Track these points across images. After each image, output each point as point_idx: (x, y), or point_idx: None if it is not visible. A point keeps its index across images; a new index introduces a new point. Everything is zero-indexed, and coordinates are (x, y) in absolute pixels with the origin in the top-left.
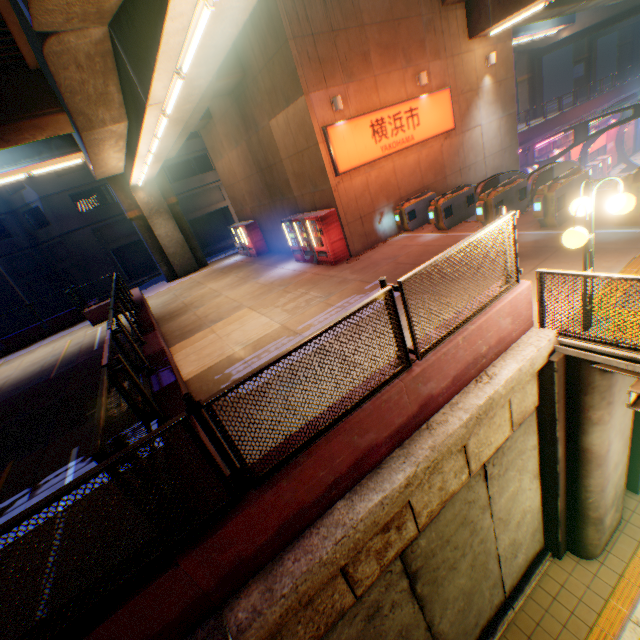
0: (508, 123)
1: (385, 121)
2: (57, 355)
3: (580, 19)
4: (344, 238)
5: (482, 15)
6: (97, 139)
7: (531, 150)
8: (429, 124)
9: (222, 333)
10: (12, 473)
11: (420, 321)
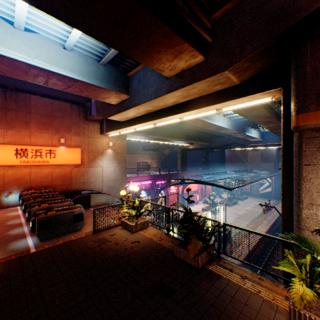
0: (122, 169)
1: (30, 150)
2: None
3: (195, 144)
4: None
5: (103, 128)
6: None
7: (155, 183)
8: (64, 158)
9: None
10: None
11: None
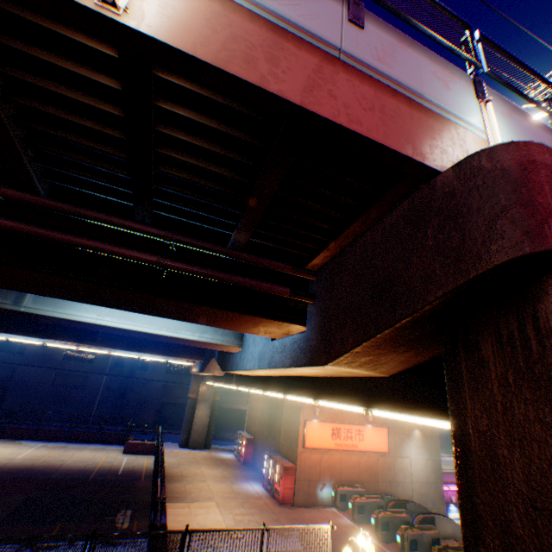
0: (433, 464)
1: (341, 428)
2: (96, 462)
3: None
4: (294, 487)
5: None
6: (207, 372)
7: None
8: (370, 441)
9: (194, 510)
10: (61, 528)
11: (272, 551)
